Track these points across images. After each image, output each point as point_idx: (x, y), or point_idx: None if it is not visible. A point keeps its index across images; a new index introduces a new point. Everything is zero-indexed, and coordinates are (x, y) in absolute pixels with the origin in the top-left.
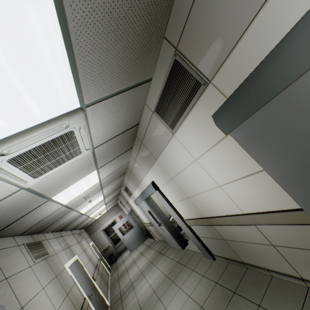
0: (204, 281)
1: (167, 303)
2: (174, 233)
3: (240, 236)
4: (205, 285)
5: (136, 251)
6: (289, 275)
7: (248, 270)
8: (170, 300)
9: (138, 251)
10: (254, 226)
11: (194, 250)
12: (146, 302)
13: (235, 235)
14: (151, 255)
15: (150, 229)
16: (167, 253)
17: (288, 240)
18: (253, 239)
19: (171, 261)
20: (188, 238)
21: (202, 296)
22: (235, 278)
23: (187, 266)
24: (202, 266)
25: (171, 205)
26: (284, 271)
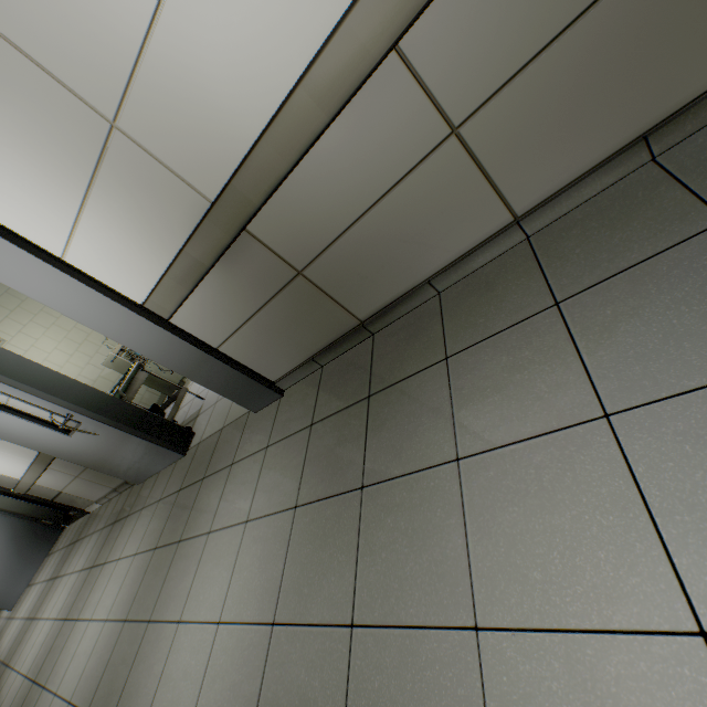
0: (275, 455)
1: (181, 605)
2: (138, 424)
3: (349, 197)
4: (282, 459)
5: (32, 591)
6: (483, 244)
7: (379, 334)
8: (188, 588)
9: (38, 584)
10: (398, 68)
11: (219, 427)
12: (104, 677)
13: (334, 204)
14: (87, 552)
15: (55, 486)
16: (140, 502)
17: (509, 41)
18: (392, 163)
19: (159, 507)
20: (190, 425)
21: (286, 484)
22: (355, 375)
23: (211, 473)
24: (255, 435)
25: (60, 265)
26: (471, 243)
